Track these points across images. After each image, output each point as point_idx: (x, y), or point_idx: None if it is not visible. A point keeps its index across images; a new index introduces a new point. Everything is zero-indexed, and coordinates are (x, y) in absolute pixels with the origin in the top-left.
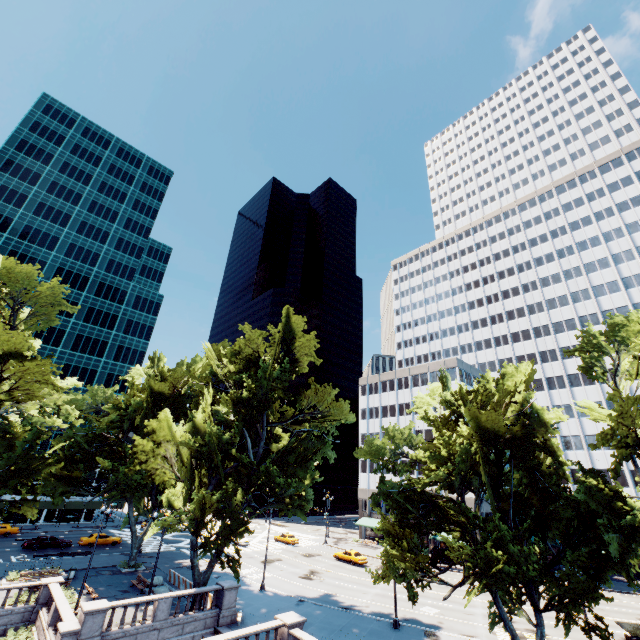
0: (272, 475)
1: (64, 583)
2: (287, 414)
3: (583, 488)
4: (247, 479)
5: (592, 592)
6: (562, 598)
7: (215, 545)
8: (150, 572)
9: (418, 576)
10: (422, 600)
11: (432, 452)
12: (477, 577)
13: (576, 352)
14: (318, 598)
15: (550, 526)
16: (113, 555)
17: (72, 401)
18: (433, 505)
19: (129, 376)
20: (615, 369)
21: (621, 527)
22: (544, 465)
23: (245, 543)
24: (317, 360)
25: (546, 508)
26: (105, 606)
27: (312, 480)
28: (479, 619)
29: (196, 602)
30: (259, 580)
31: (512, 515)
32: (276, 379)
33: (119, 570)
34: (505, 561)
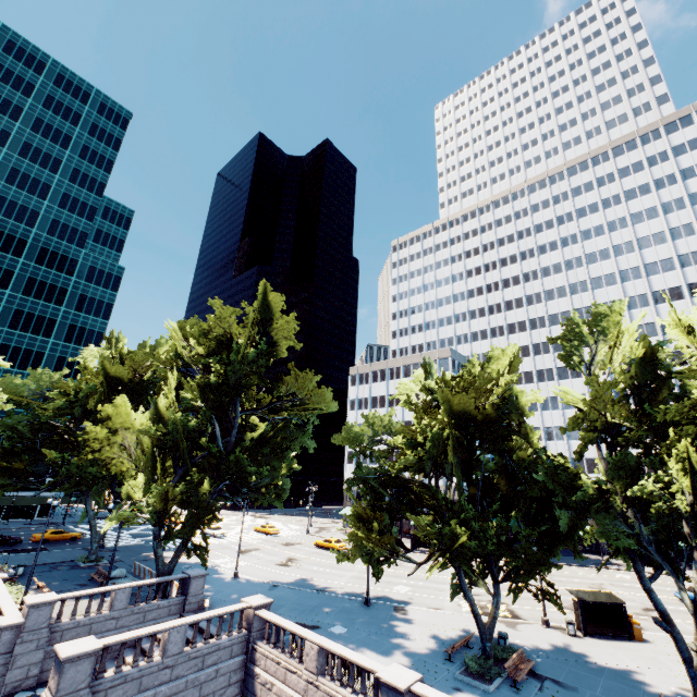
0: (243, 464)
1: (10, 579)
2: (264, 402)
3: (548, 470)
4: (216, 468)
5: (544, 563)
6: (518, 570)
7: (180, 535)
8: (113, 565)
9: (385, 556)
10: (396, 580)
11: (407, 437)
12: (441, 554)
13: (558, 339)
14: (293, 583)
15: (515, 506)
16: (71, 550)
17: (9, 385)
18: (407, 490)
19: (81, 359)
20: (593, 357)
21: (577, 505)
22: (525, 454)
23: (222, 535)
24: (298, 344)
25: (513, 490)
26: (52, 598)
27: (290, 470)
28: (448, 594)
29: (159, 591)
30: (233, 569)
31: (480, 497)
32: (250, 363)
33: (77, 565)
34: (468, 538)
